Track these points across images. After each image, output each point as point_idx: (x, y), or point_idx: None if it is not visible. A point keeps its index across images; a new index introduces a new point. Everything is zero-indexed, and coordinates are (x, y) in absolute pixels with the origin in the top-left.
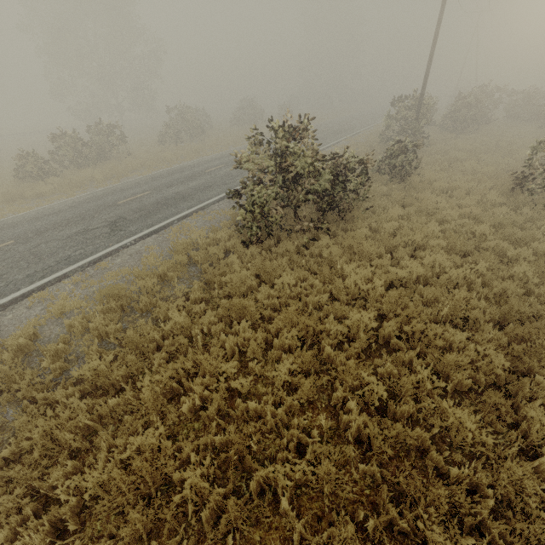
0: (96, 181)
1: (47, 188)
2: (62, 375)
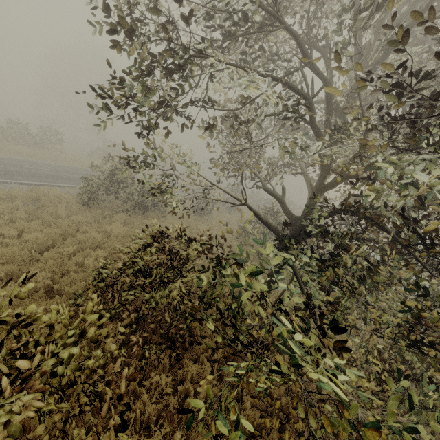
0: (22, 154)
1: None
2: None
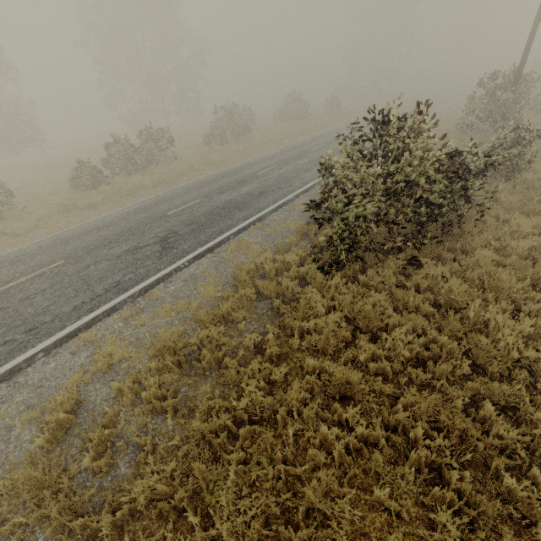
0: (145, 188)
1: (98, 198)
2: (108, 473)
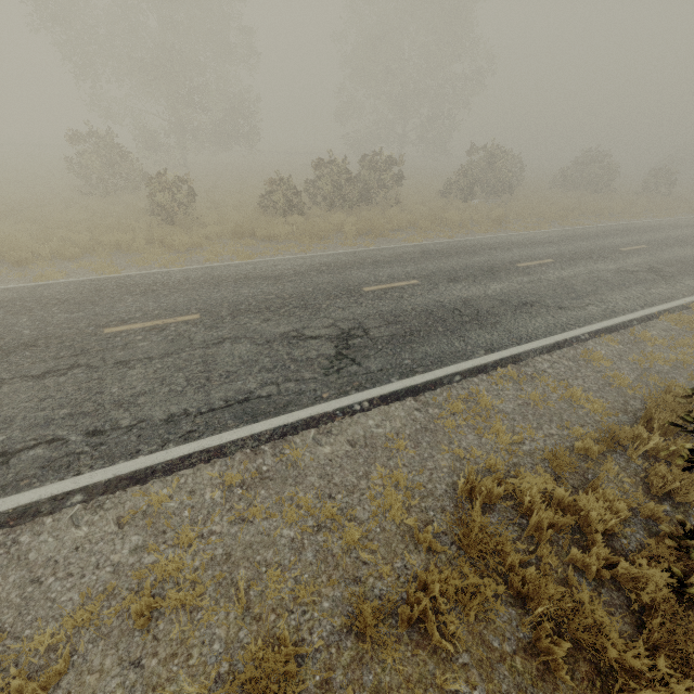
0: (344, 234)
1: (283, 230)
2: None
